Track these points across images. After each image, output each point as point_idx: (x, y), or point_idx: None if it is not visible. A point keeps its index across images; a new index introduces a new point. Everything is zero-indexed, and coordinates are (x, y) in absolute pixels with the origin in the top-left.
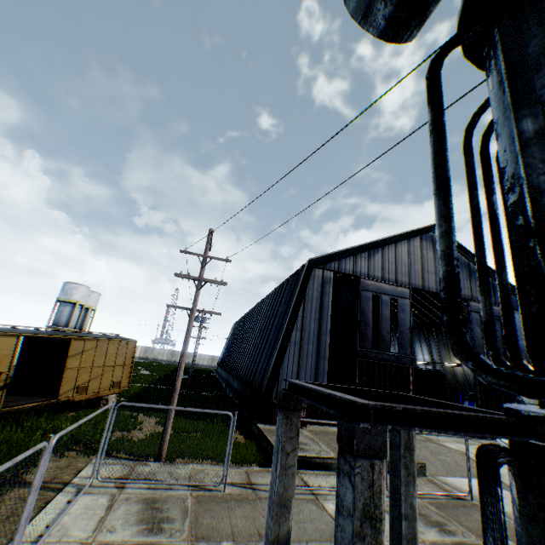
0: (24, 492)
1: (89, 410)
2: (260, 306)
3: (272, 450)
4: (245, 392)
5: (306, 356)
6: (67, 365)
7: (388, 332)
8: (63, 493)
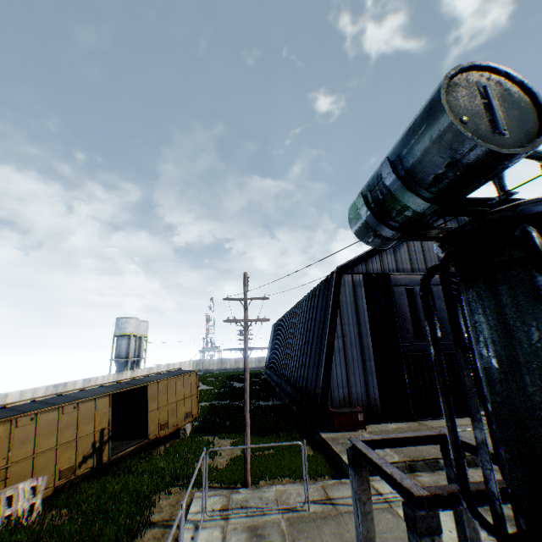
0: (155, 532)
1: (173, 442)
2: (296, 311)
3: (339, 460)
4: (301, 399)
5: (351, 360)
6: (149, 408)
7: None
8: (185, 530)
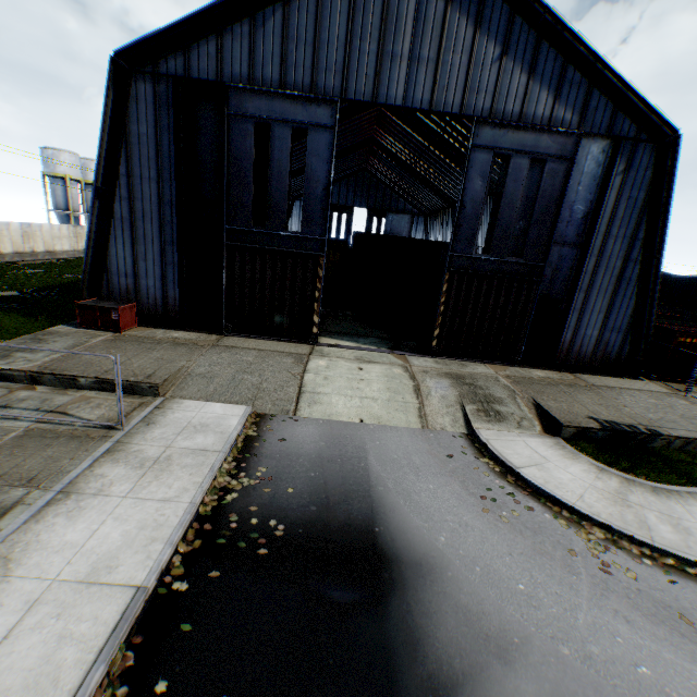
0: None
1: None
2: None
3: None
4: None
5: (143, 240)
6: None
7: (284, 197)
8: None
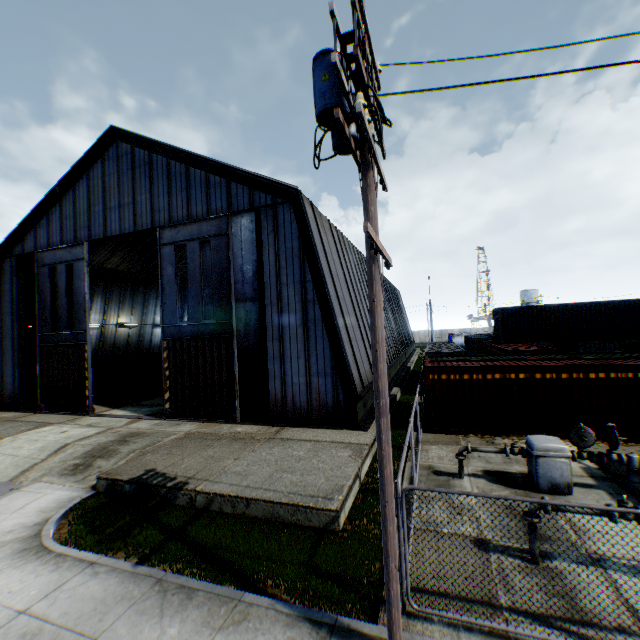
0: None
1: None
2: None
3: None
4: None
5: (7, 351)
6: None
7: (66, 308)
8: None
